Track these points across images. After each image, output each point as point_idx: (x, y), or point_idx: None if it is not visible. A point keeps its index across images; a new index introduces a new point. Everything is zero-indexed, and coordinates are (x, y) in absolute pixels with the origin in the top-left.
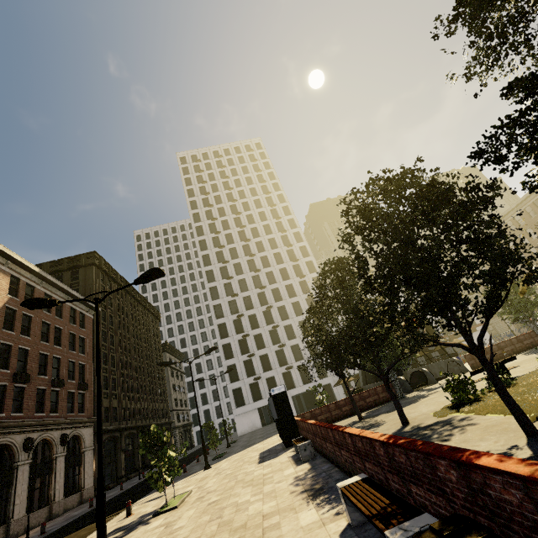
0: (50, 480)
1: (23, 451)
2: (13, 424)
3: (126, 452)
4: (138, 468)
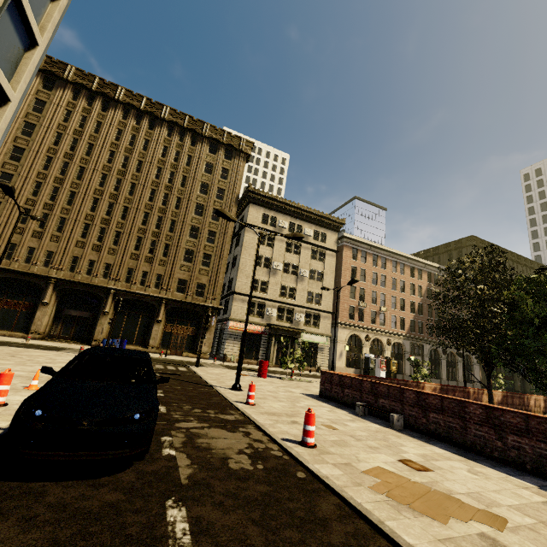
0: (456, 371)
1: (442, 354)
2: (437, 341)
3: (506, 376)
4: (516, 390)
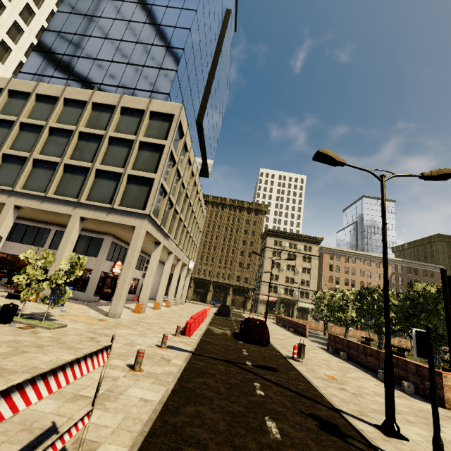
0: None
1: None
2: None
3: None
4: None
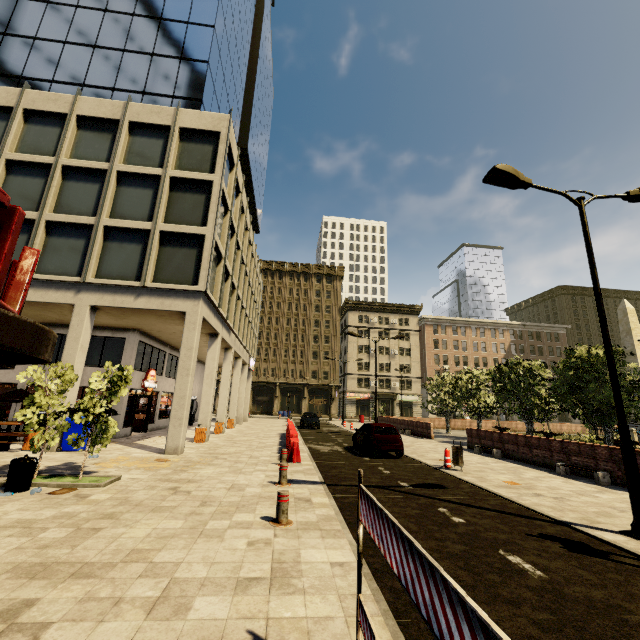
0: None
1: None
2: None
3: None
4: None
